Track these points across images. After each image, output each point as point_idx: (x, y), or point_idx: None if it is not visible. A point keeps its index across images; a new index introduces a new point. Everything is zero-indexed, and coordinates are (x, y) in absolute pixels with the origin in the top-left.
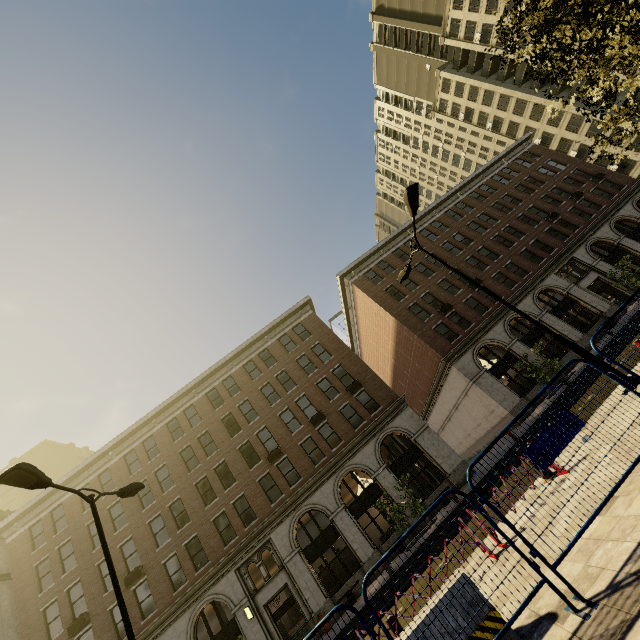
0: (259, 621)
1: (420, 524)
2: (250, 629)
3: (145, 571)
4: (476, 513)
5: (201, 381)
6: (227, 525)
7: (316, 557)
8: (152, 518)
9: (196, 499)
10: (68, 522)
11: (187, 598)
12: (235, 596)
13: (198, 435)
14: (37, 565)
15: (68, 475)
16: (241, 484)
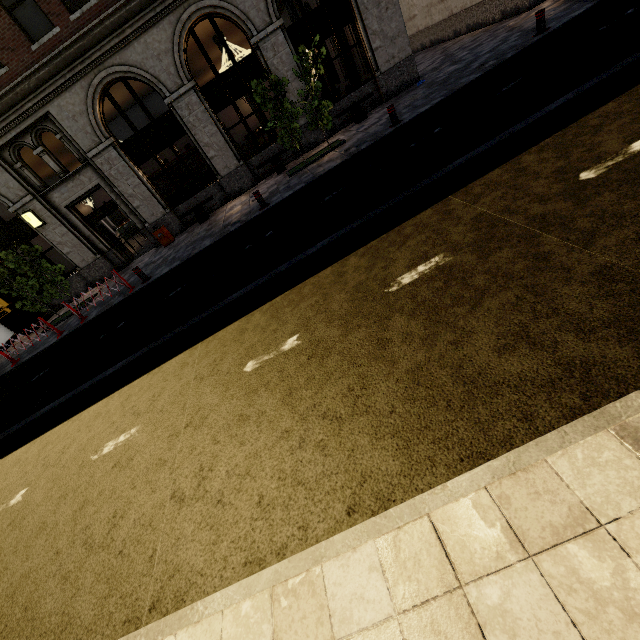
0: (63, 224)
1: (313, 141)
2: (51, 231)
3: None
4: (495, 169)
5: None
6: None
7: (146, 158)
8: None
9: None
10: None
11: None
12: (7, 191)
13: None
14: None
15: None
16: None
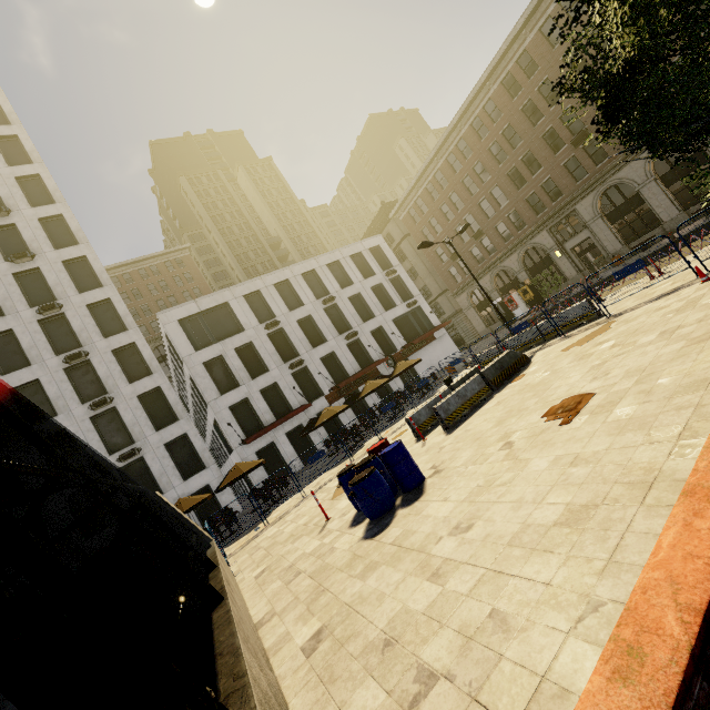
0: (566, 258)
1: None
2: (560, 261)
3: (484, 232)
4: None
5: (493, 70)
6: (537, 202)
7: (617, 220)
8: (479, 201)
9: (509, 185)
10: (427, 207)
11: (514, 246)
12: (548, 245)
13: (501, 131)
14: (421, 230)
15: (415, 179)
16: (547, 170)
